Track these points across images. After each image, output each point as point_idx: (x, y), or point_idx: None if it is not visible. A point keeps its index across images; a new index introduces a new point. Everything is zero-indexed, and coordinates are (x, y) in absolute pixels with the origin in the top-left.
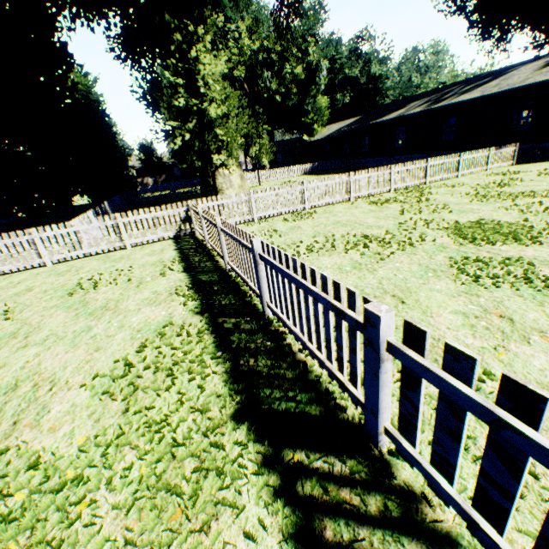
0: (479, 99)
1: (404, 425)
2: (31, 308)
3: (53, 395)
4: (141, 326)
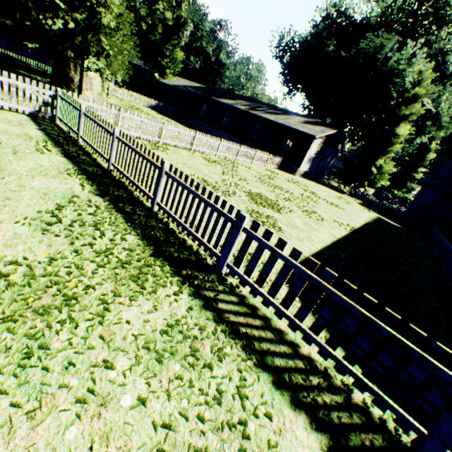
0: (274, 122)
1: (237, 261)
2: None
3: None
4: (46, 191)
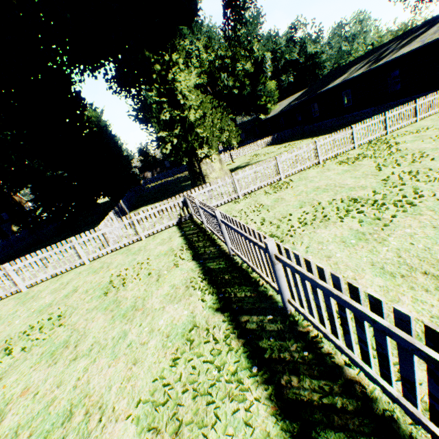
0: (420, 48)
1: None
2: (77, 311)
3: (103, 428)
4: (169, 329)
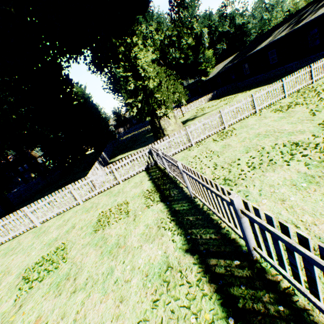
0: None
1: None
2: (75, 245)
3: None
4: (147, 268)
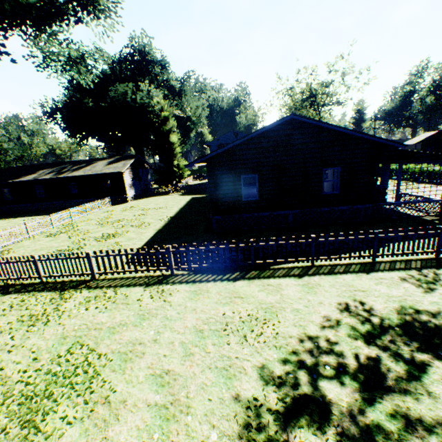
0: (85, 175)
1: (99, 269)
2: None
3: None
4: None
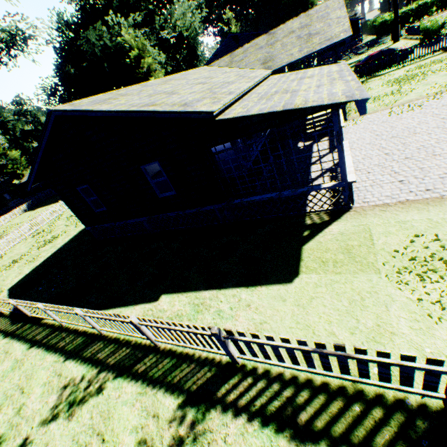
0: None
1: None
2: None
3: None
4: None
